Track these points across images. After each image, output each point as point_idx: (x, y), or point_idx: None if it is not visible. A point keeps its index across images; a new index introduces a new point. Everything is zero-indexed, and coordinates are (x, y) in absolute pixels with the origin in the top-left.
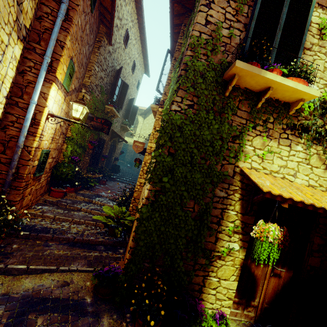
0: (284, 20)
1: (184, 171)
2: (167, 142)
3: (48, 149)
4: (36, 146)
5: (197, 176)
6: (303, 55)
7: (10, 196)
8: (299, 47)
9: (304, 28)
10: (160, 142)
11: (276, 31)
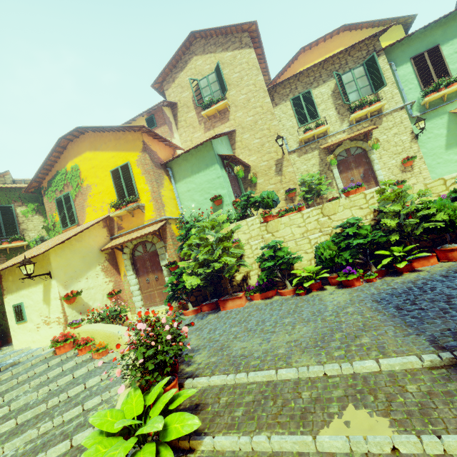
0: (2, 220)
1: None
2: None
3: None
4: None
5: None
6: (21, 226)
7: None
8: (16, 226)
9: (15, 218)
10: None
11: (1, 224)
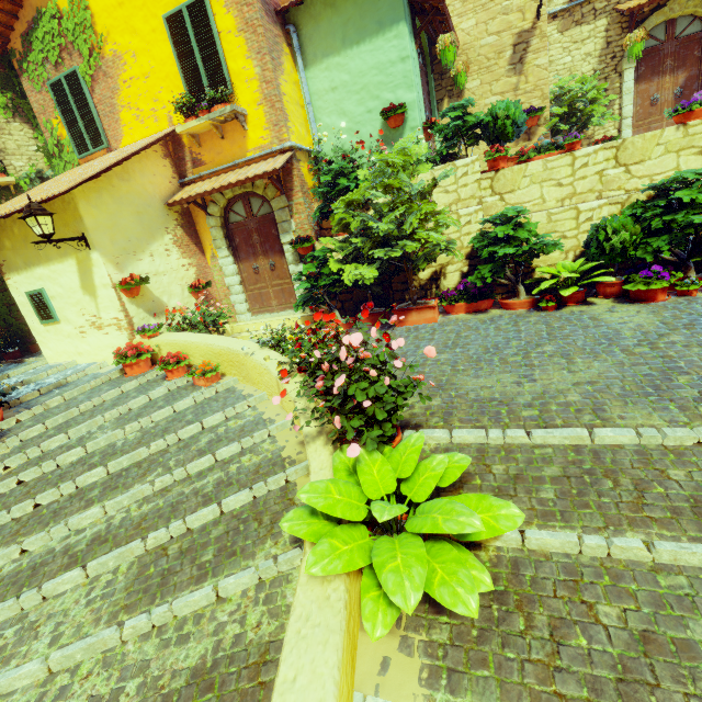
0: None
1: None
2: None
3: None
4: None
5: None
6: None
7: None
8: None
9: None
10: None
11: None
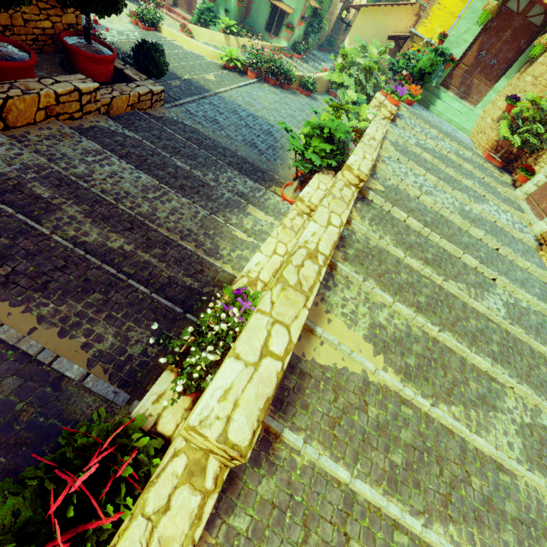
0: None
1: None
2: None
3: (351, 21)
4: (347, 18)
5: None
6: None
7: (336, 37)
8: None
9: None
10: None
11: None
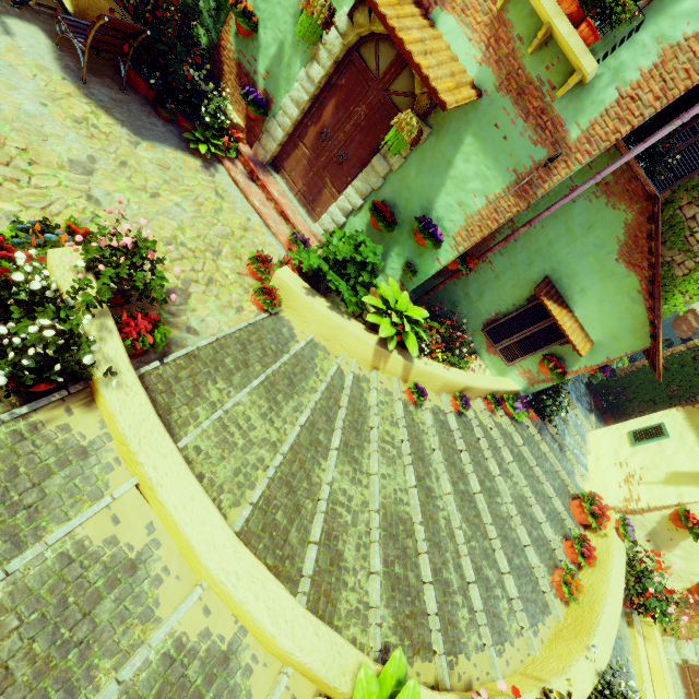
0: None
1: (691, 372)
2: (698, 352)
3: None
4: None
5: (695, 380)
6: None
7: None
8: None
9: None
10: (695, 349)
11: None
